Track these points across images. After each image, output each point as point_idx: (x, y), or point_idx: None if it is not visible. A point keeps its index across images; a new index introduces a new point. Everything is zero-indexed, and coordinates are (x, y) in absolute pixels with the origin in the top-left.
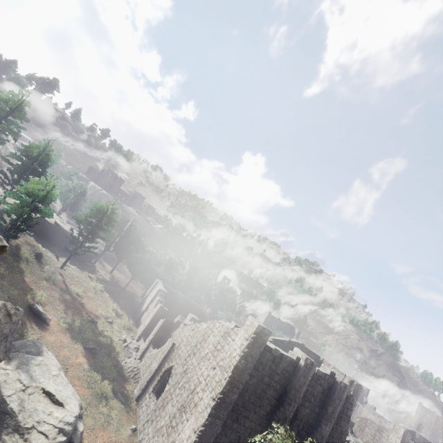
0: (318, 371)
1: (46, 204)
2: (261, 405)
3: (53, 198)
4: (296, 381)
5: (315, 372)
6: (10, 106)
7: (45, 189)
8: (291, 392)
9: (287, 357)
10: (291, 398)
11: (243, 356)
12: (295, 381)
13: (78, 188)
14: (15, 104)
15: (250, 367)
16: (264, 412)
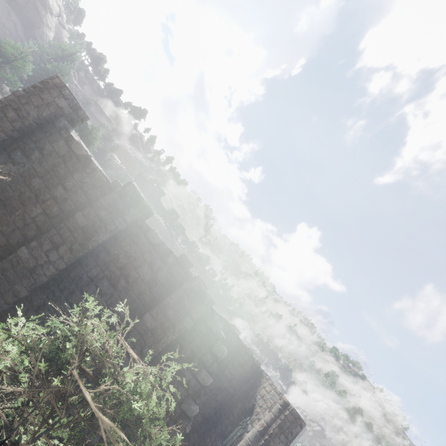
0: (152, 233)
1: (10, 65)
2: (3, 221)
3: (19, 62)
4: (89, 209)
5: (147, 232)
6: (63, 52)
7: (13, 48)
8: (67, 224)
9: (97, 170)
10: (63, 235)
11: (3, 103)
12: (86, 209)
13: (101, 151)
14: (68, 52)
15: (6, 129)
16: (2, 238)
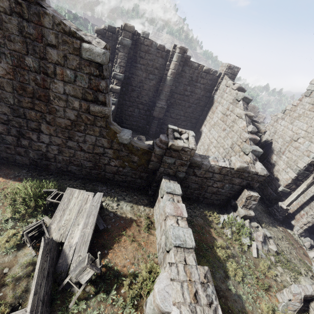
0: None
1: None
2: None
3: None
4: None
5: None
6: None
7: None
8: None
9: None
10: None
11: None
12: None
13: None
14: None
15: None
16: None
